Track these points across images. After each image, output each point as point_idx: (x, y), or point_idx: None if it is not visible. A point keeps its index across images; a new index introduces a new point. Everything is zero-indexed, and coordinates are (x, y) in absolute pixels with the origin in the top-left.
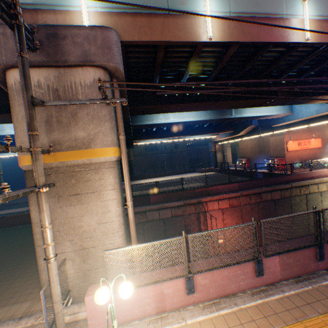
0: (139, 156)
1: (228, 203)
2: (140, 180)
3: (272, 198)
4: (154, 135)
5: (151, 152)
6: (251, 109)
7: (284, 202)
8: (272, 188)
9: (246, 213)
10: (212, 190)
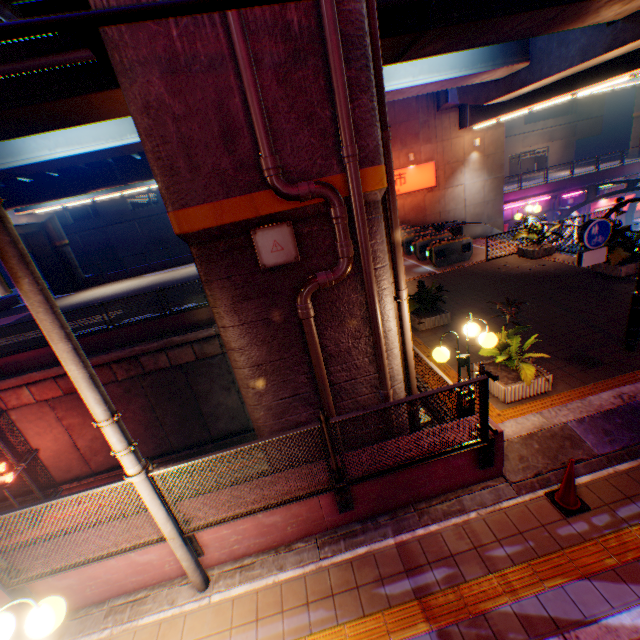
0: (120, 224)
1: (59, 387)
2: (86, 291)
3: (177, 363)
4: (10, 198)
5: (148, 211)
6: (47, 137)
7: (212, 367)
8: (165, 343)
9: (117, 401)
10: (9, 365)
